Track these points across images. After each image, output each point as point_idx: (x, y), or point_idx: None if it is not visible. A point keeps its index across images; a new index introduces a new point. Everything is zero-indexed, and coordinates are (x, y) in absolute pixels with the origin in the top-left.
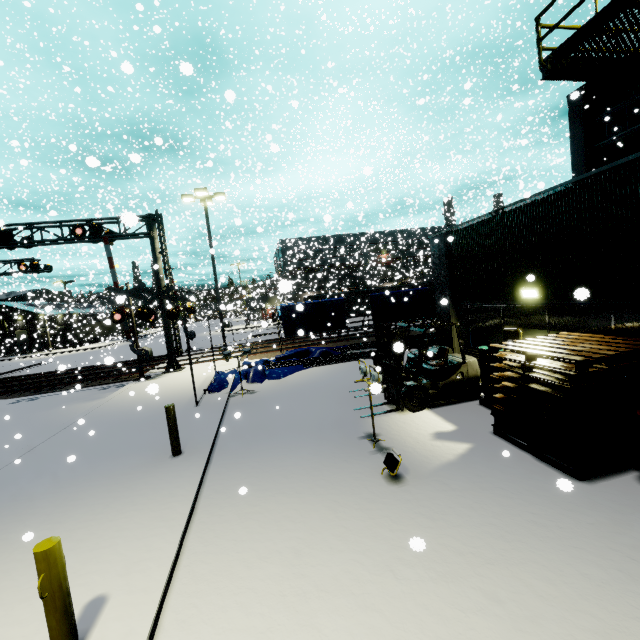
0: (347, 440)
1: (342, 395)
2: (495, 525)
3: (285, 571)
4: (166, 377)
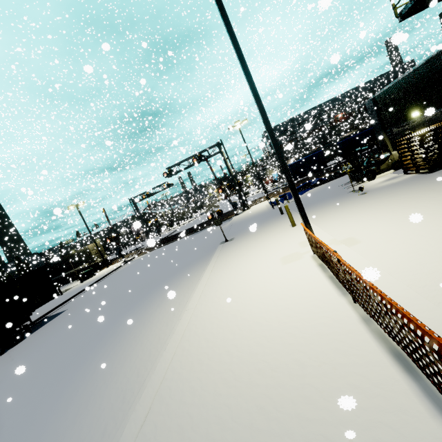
0: (343, 194)
1: (335, 188)
2: (395, 189)
3: (334, 211)
4: (246, 211)
